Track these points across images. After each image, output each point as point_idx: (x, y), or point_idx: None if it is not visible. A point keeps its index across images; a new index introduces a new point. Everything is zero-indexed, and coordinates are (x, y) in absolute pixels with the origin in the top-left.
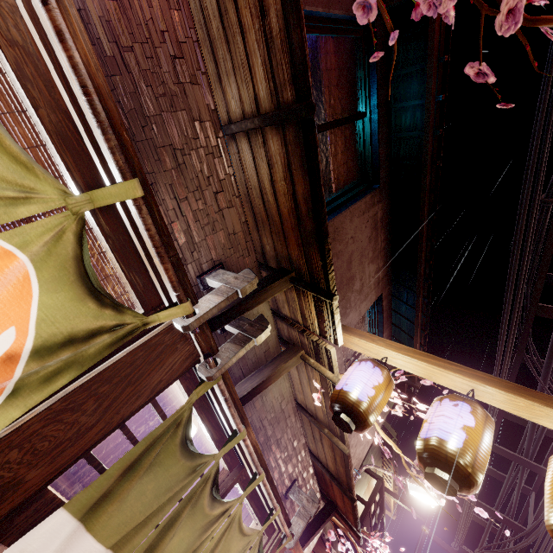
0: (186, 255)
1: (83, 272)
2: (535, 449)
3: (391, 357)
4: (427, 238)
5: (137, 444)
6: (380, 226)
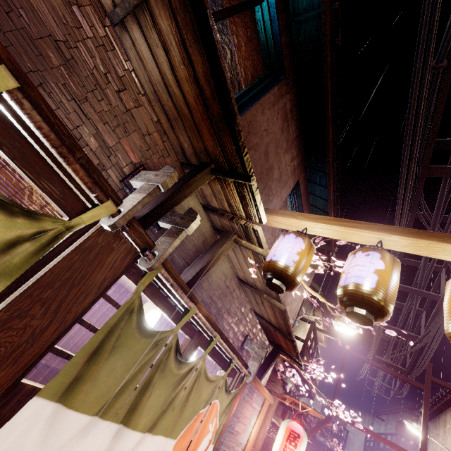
0: (102, 160)
1: None
2: (426, 282)
3: (310, 227)
4: (332, 121)
5: (95, 334)
6: (290, 117)
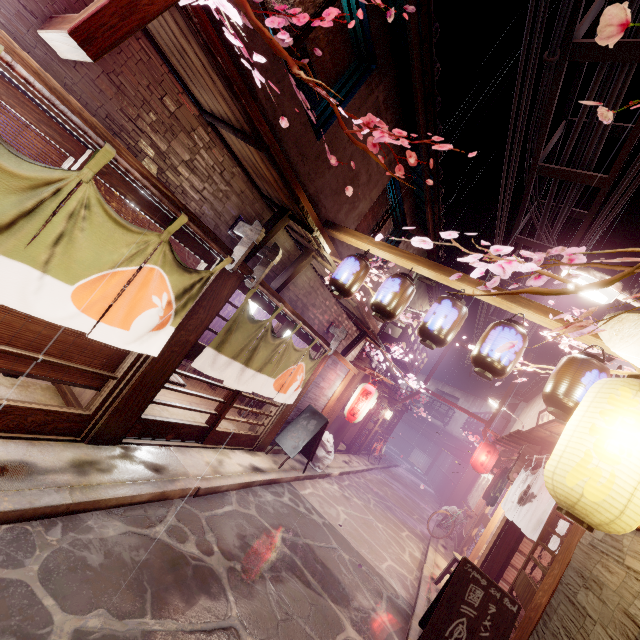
0: (217, 222)
1: (178, 263)
2: None
3: (372, 250)
4: (426, 121)
5: (228, 322)
6: (384, 109)
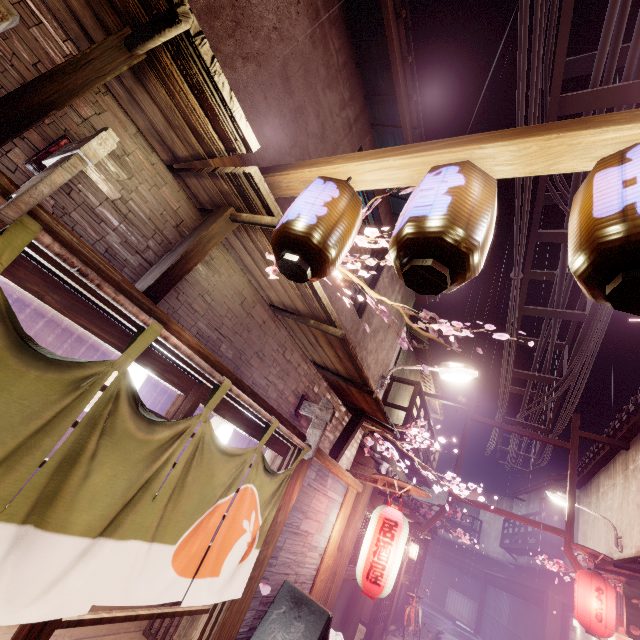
0: None
1: None
2: (566, 297)
3: (356, 174)
4: (396, 14)
5: None
6: (327, 20)
